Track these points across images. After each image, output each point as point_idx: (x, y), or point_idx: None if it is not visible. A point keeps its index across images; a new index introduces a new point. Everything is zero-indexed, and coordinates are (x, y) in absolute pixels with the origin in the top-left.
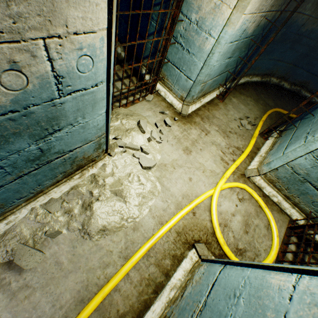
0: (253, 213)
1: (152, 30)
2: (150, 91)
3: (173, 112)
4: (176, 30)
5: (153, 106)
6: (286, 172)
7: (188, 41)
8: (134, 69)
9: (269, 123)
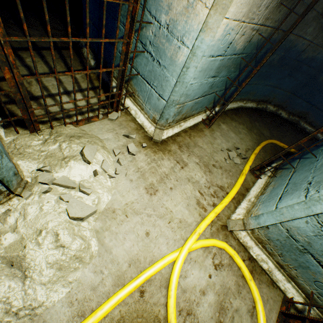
0: (232, 288)
1: (120, 34)
2: (116, 108)
3: (143, 135)
4: (144, 35)
5: (117, 126)
6: (280, 233)
7: (158, 50)
8: (103, 80)
9: (263, 156)
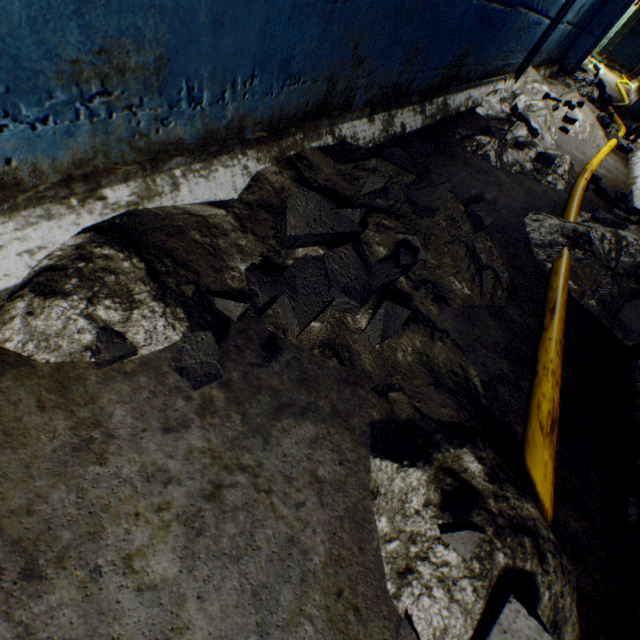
0: None
1: None
2: None
3: None
4: None
5: None
6: None
7: None
8: None
9: None
